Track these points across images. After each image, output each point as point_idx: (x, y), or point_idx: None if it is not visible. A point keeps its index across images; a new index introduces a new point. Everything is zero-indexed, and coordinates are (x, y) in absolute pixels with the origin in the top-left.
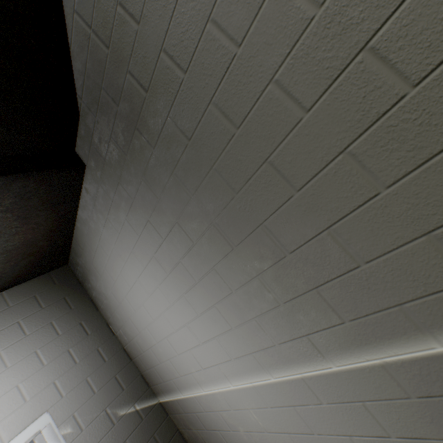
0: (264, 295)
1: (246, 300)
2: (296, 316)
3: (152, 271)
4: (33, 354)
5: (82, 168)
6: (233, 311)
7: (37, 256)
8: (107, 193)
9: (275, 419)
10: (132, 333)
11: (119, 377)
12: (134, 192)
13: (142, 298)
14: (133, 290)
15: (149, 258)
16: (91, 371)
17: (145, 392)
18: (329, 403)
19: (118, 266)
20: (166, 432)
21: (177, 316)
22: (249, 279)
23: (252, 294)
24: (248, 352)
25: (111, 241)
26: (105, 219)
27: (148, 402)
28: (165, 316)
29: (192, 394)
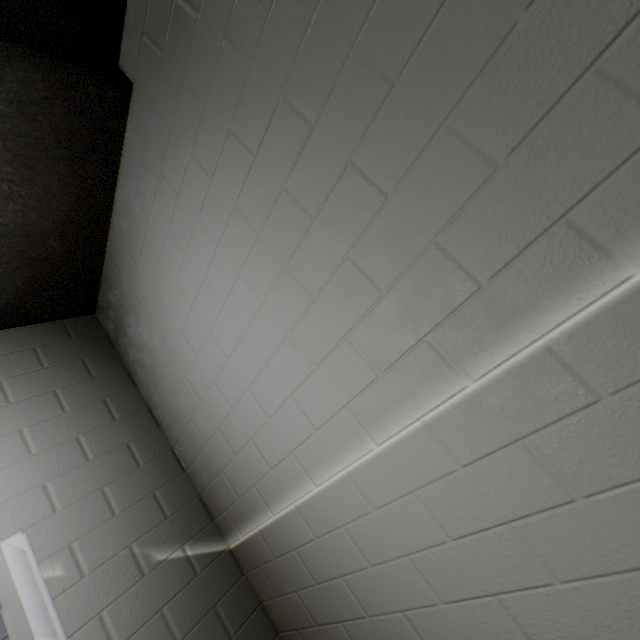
0: (457, 166)
1: (417, 202)
2: (537, 177)
3: (230, 244)
4: (15, 433)
5: (126, 88)
6: (386, 249)
7: (45, 272)
8: (163, 119)
9: (474, 494)
10: (189, 410)
11: (160, 495)
12: (208, 84)
13: (209, 319)
14: (195, 309)
15: (227, 217)
16: (111, 477)
17: (205, 528)
18: (619, 391)
19: (173, 268)
20: (238, 605)
21: (271, 325)
22: (425, 144)
23: (430, 178)
24: (415, 339)
25: (163, 222)
26: (157, 179)
27: (209, 546)
28: (248, 338)
29: (291, 505)
